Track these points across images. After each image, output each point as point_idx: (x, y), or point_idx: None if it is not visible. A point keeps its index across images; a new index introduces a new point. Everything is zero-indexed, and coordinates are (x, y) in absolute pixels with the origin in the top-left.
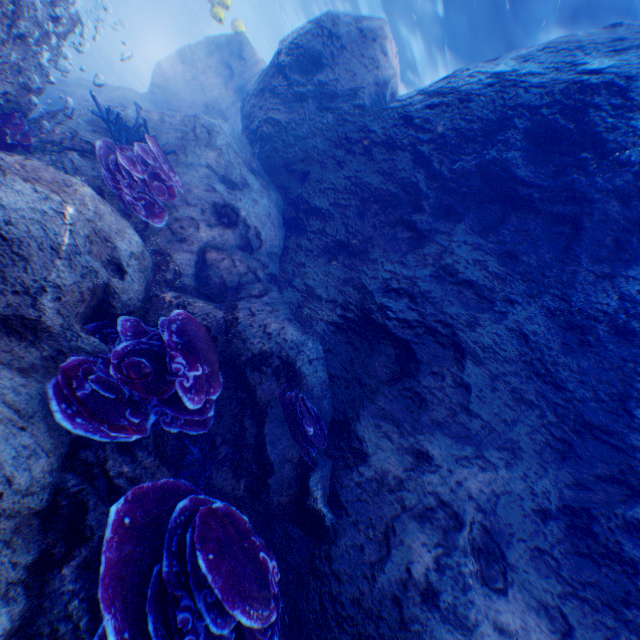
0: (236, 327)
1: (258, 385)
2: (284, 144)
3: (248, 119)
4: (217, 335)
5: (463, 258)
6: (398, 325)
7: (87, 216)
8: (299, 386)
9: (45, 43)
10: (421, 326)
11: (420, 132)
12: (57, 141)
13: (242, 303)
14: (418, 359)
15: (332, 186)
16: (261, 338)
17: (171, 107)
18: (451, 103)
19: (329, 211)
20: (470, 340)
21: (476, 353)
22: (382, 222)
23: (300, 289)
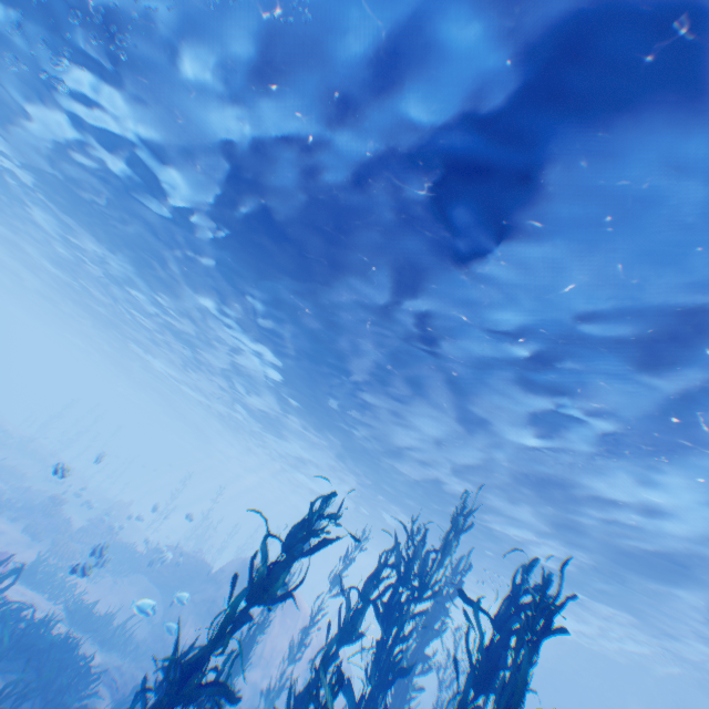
0: None
1: None
2: None
3: None
4: None
5: None
6: None
7: None
8: None
9: None
10: None
11: None
12: None
13: None
14: None
15: None
16: None
17: None
18: None
19: None
20: None
21: None
22: None
23: None
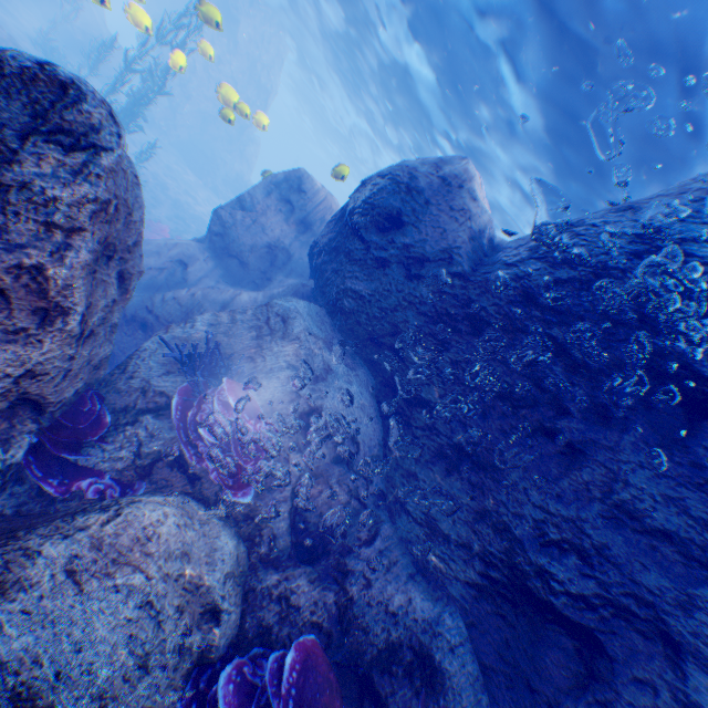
0: (351, 609)
1: (389, 695)
2: (370, 318)
3: (321, 279)
4: (329, 628)
5: (646, 492)
6: (574, 606)
7: (174, 574)
8: (444, 693)
9: (114, 314)
10: (607, 605)
11: (547, 311)
12: (129, 403)
13: (351, 560)
14: (612, 657)
15: (436, 370)
16: (384, 622)
17: (233, 253)
18: (586, 279)
19: (437, 402)
20: (689, 632)
21: (703, 654)
22: (513, 425)
23: (417, 518)
